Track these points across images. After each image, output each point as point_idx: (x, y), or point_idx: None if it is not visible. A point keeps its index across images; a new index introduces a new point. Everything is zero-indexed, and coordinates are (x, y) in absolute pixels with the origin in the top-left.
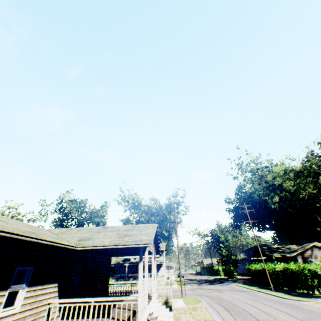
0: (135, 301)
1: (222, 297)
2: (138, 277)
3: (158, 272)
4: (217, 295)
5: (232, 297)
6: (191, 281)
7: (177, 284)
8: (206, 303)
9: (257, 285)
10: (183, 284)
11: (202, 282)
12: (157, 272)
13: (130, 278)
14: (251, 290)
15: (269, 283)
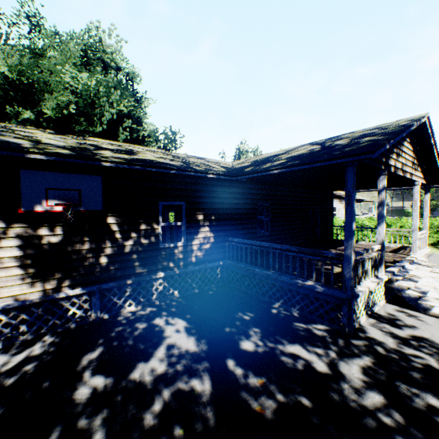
0: None
1: None
2: None
3: None
4: None
5: None
6: None
7: None
8: None
9: None
10: None
11: None
12: None
13: None
14: None
15: None
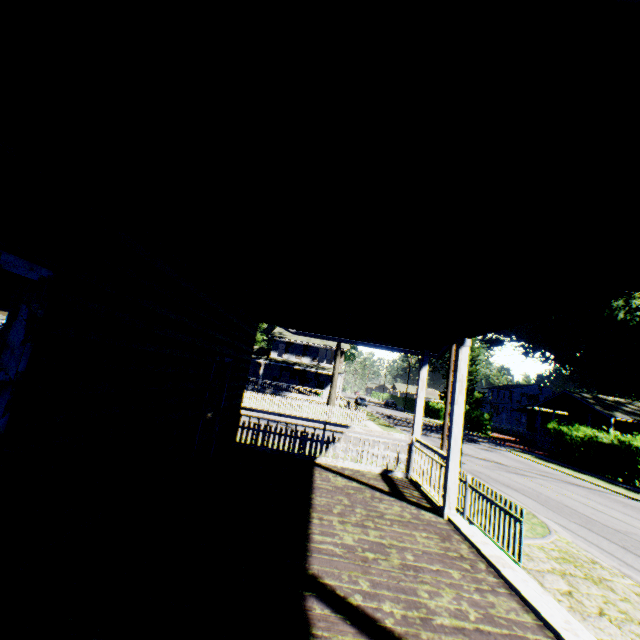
0: (379, 519)
1: (569, 505)
2: (281, 389)
3: (325, 390)
4: (535, 489)
5: (604, 513)
6: (394, 420)
7: (373, 422)
8: (568, 531)
9: (585, 472)
10: (387, 425)
11: (425, 430)
12: (323, 388)
13: (267, 388)
14: (596, 487)
15: (630, 477)
